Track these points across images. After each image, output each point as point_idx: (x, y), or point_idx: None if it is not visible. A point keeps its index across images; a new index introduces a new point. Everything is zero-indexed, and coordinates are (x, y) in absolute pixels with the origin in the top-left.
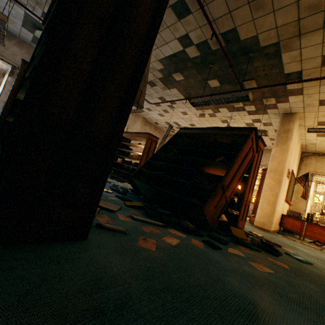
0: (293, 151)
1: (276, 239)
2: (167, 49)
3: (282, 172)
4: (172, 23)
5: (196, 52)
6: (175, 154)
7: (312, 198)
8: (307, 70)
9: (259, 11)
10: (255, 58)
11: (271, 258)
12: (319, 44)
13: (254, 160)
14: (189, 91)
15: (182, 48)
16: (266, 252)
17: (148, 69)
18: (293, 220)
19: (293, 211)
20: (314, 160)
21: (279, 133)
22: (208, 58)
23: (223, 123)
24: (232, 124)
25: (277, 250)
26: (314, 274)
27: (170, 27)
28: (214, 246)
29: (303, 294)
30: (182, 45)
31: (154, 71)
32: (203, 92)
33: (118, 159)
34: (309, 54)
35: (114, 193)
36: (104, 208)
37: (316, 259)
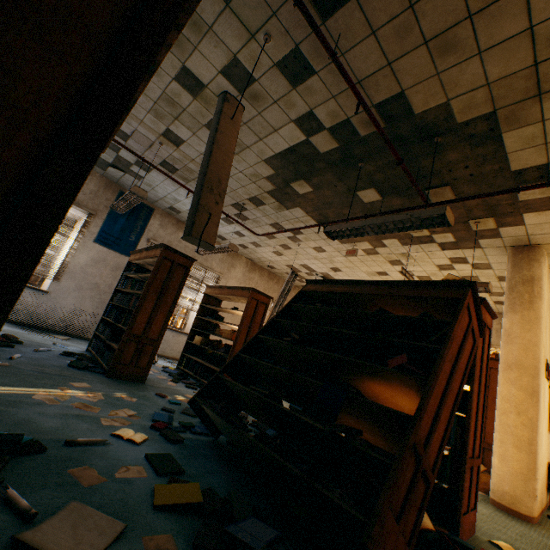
0: (547, 319)
1: None
2: (277, 139)
3: (535, 369)
4: (283, 94)
5: (331, 142)
6: (295, 341)
7: None
8: None
9: (448, 56)
10: (446, 146)
11: None
12: None
13: (477, 353)
14: (323, 210)
15: (304, 137)
16: None
17: (227, 171)
18: None
19: None
20: None
21: (512, 284)
22: (355, 151)
23: (392, 266)
24: (410, 266)
25: None
26: None
27: (280, 102)
28: None
29: None
30: (303, 132)
31: (259, 180)
32: (351, 212)
33: (196, 337)
34: None
35: (151, 440)
36: None
37: None
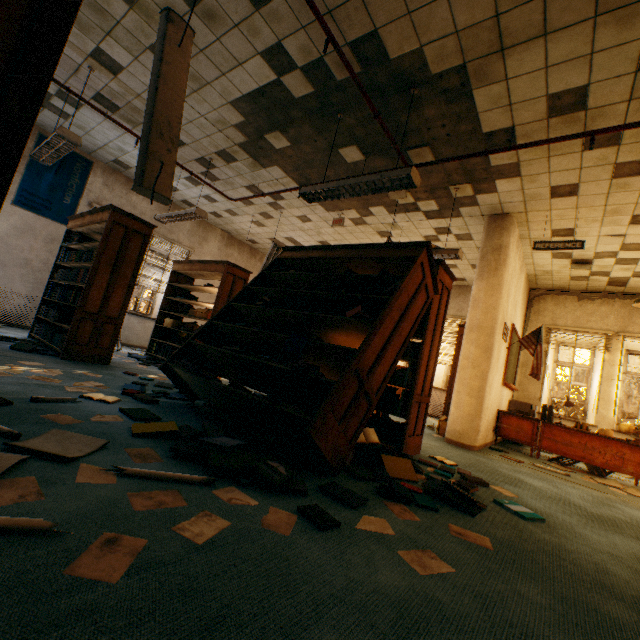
0: (512, 287)
1: (484, 466)
2: (243, 76)
3: (492, 330)
4: (244, 17)
5: (306, 85)
6: (268, 305)
7: (552, 375)
8: (523, 125)
9: None
10: (424, 100)
11: (458, 525)
12: (540, 71)
13: (432, 309)
14: (305, 171)
15: (275, 76)
16: (451, 509)
17: (179, 113)
18: (518, 420)
19: (519, 402)
20: (552, 302)
21: (484, 253)
22: (333, 99)
23: (382, 238)
24: (399, 238)
25: (473, 501)
26: (544, 550)
27: (242, 26)
28: (320, 522)
29: (508, 629)
30: (273, 70)
31: (226, 129)
32: (335, 174)
33: (166, 320)
34: (524, 92)
35: (124, 401)
36: (48, 455)
37: (554, 504)
